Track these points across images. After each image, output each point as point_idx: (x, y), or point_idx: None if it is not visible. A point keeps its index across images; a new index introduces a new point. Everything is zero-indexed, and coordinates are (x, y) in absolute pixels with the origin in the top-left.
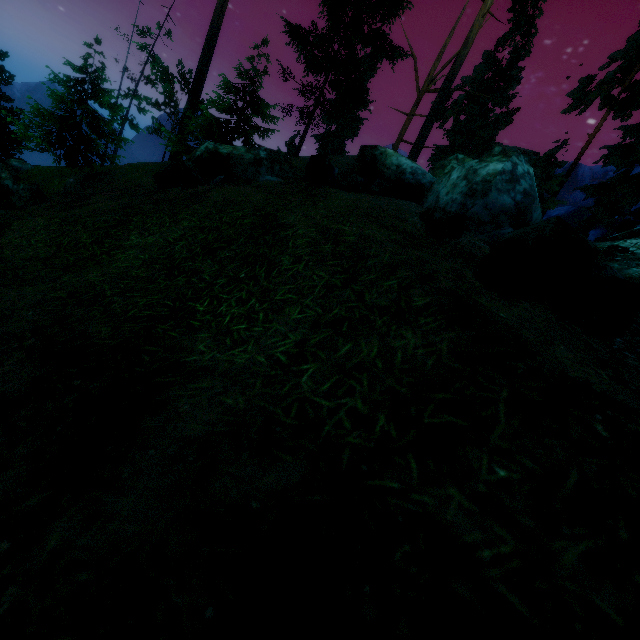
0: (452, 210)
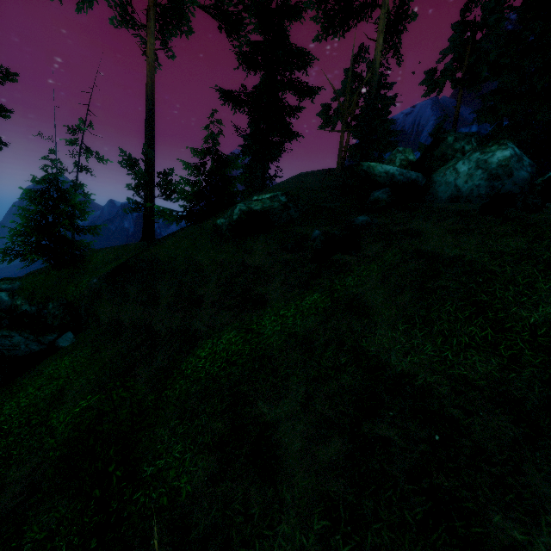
0: (482, 193)
